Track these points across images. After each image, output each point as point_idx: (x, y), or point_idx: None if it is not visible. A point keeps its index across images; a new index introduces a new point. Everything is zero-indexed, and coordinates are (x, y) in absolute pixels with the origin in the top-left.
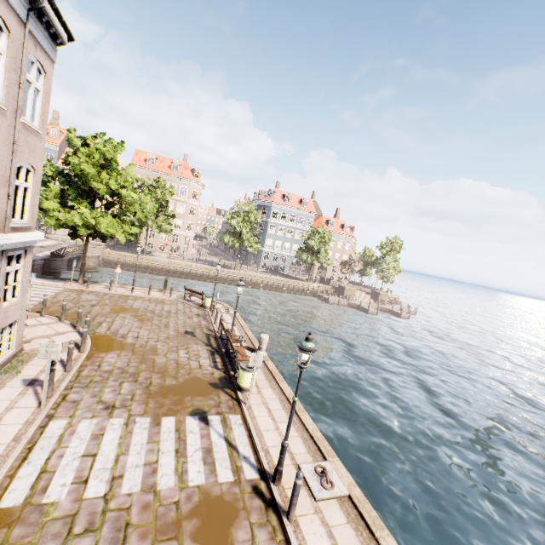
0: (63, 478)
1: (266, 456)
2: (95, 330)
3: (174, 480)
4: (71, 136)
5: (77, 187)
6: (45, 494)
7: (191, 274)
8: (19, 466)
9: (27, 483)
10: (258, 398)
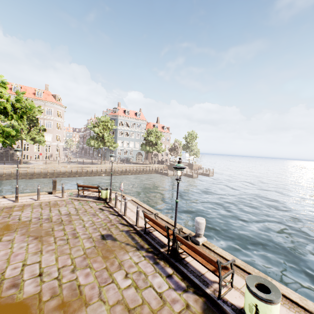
0: None
1: None
2: None
3: None
4: None
5: None
6: None
7: (67, 173)
8: None
9: None
10: None
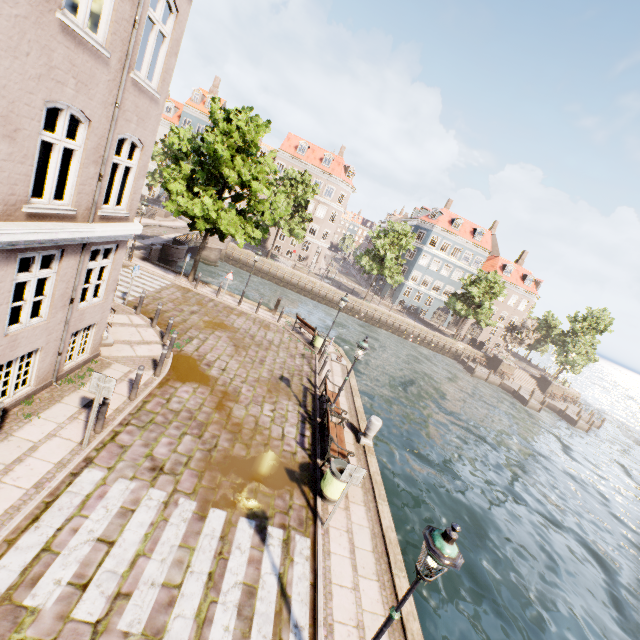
0: (62, 569)
1: (327, 638)
2: (182, 347)
3: (190, 632)
4: (214, 107)
5: (208, 171)
6: (32, 589)
7: (312, 293)
8: (25, 528)
9: (22, 561)
10: (342, 519)
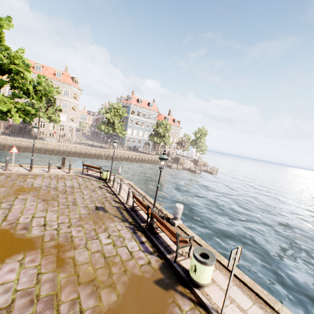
0: None
1: None
2: None
3: None
4: None
5: None
6: None
7: (77, 153)
8: None
9: None
10: (220, 294)
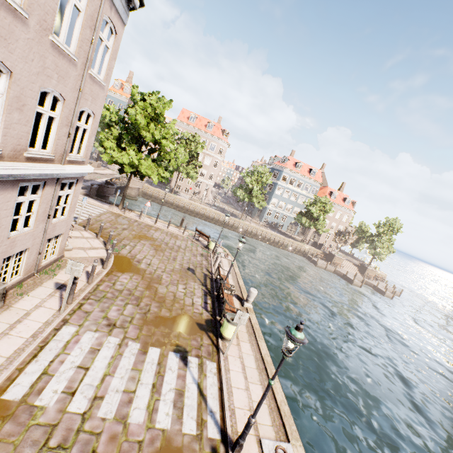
0: (57, 384)
1: (231, 417)
2: (120, 251)
3: (144, 417)
4: (134, 91)
5: (131, 133)
6: (39, 396)
7: (204, 216)
8: (29, 361)
9: (30, 380)
10: (235, 351)
